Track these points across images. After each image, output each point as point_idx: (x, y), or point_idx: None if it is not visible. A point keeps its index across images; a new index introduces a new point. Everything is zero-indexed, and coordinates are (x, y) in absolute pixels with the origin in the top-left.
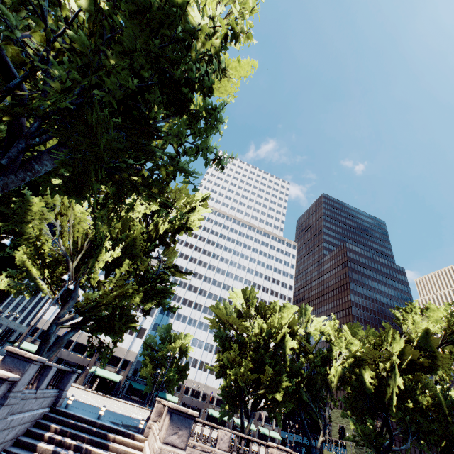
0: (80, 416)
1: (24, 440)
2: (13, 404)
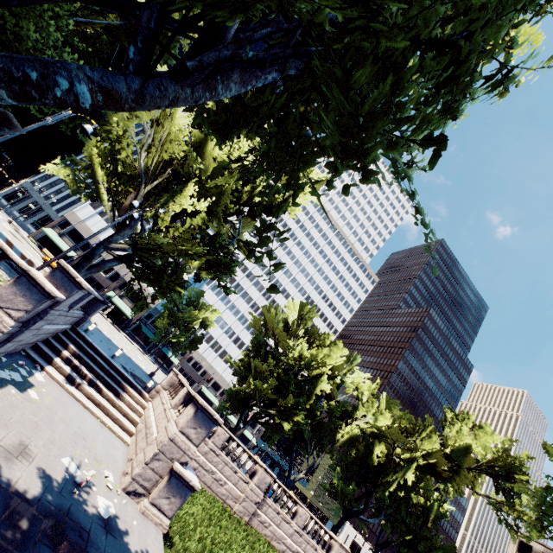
0: (97, 348)
1: (43, 349)
2: (49, 320)
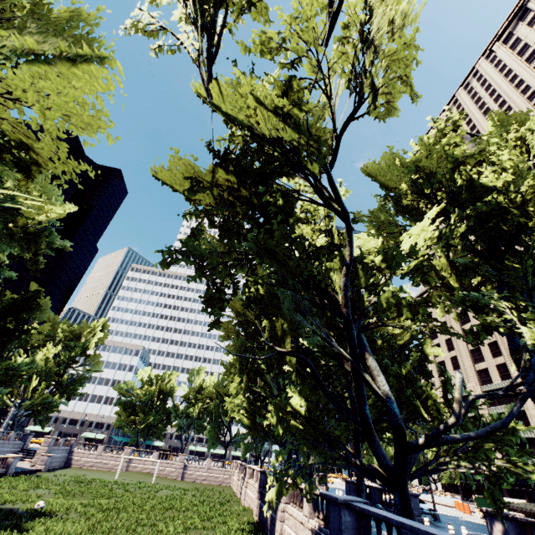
0: (34, 449)
1: None
2: None
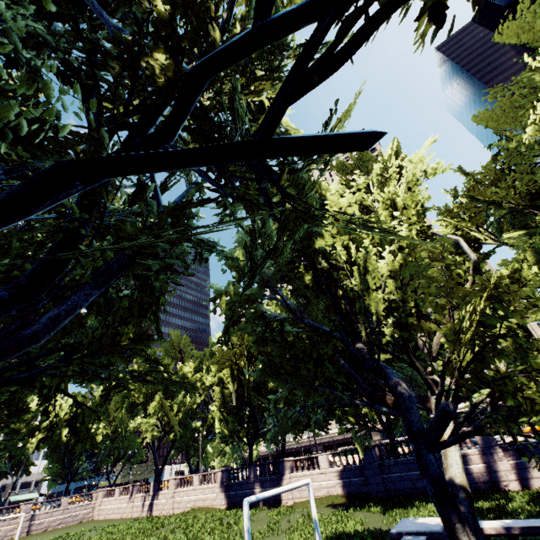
0: None
1: None
2: None
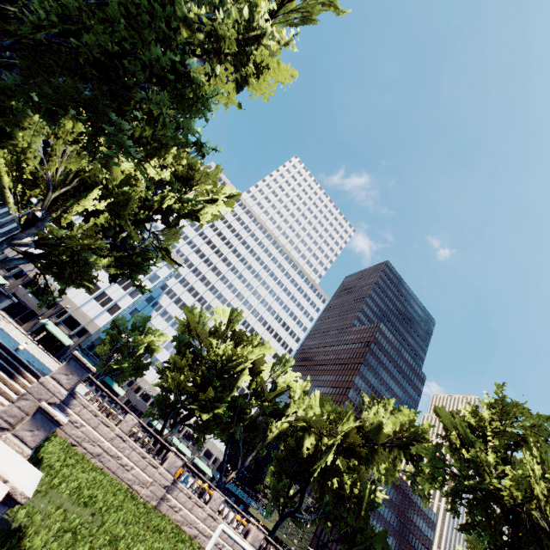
0: None
1: None
2: None
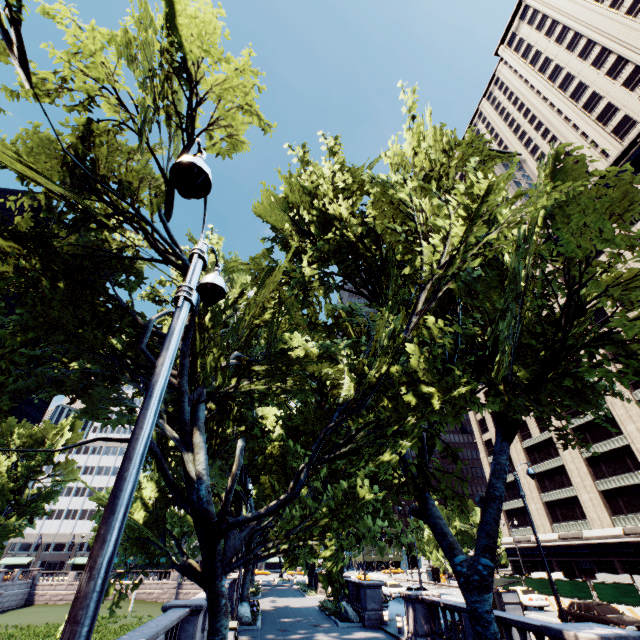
0: None
1: None
2: None
